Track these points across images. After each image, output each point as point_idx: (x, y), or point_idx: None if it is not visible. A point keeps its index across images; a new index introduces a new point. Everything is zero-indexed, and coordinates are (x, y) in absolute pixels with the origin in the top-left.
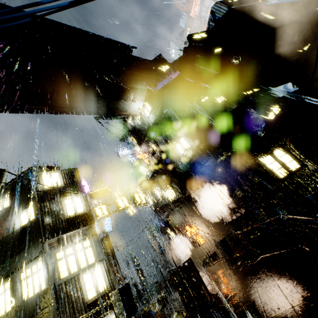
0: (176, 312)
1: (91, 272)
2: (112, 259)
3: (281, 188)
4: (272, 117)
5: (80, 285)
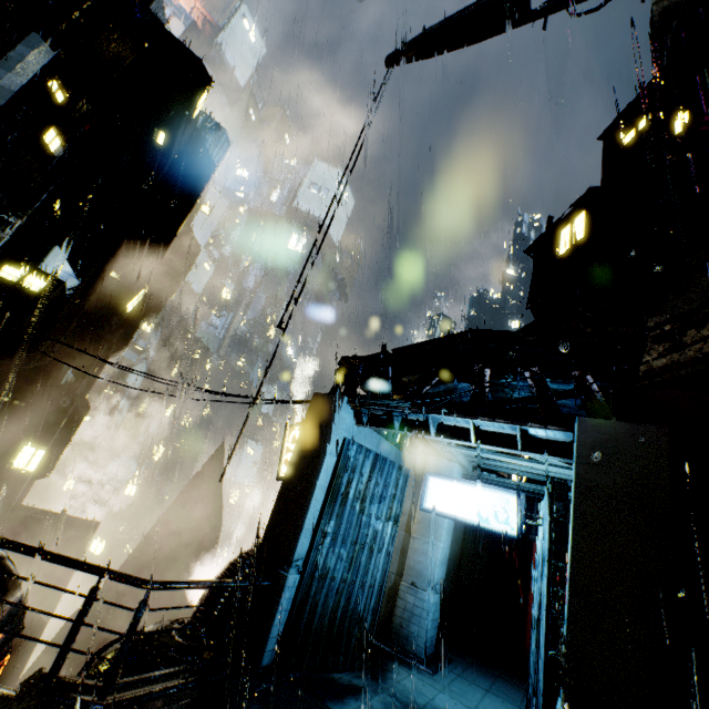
0: None
1: None
2: None
3: None
4: (8, 275)
5: None
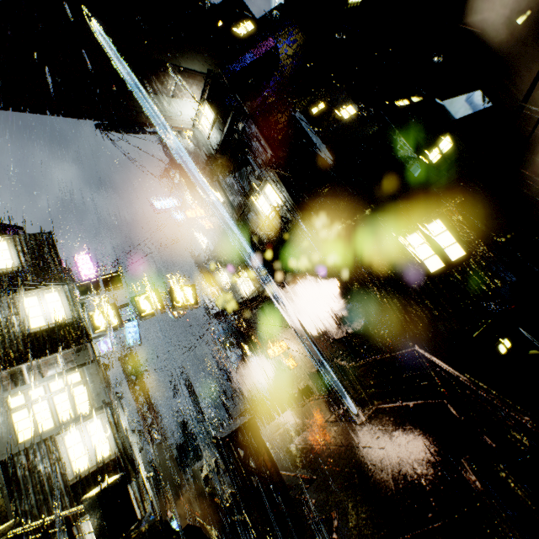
0: (228, 492)
1: (80, 428)
2: (138, 391)
3: (428, 291)
4: (435, 158)
5: (58, 454)
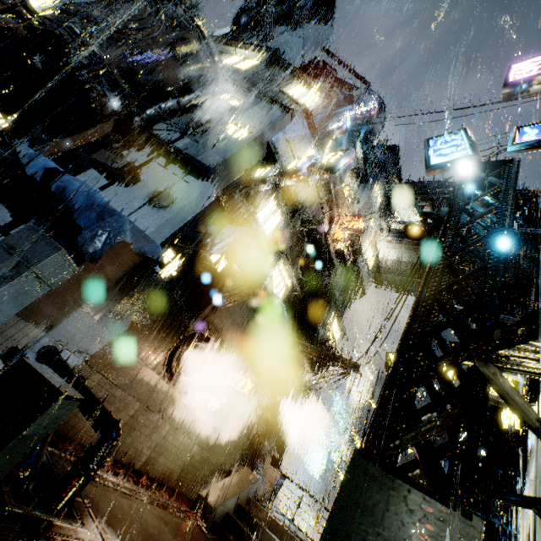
0: None
1: None
2: (474, 281)
3: None
4: None
5: None
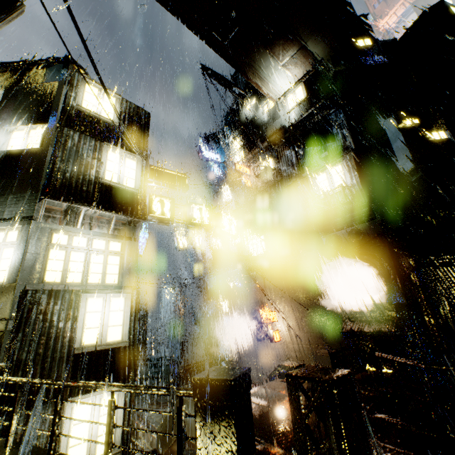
0: None
1: (105, 298)
2: None
3: None
4: None
5: (76, 313)
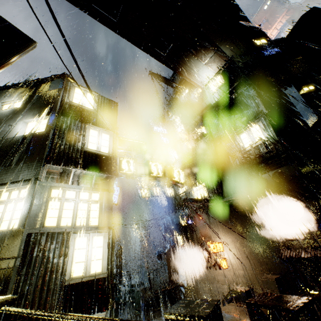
0: None
1: (88, 237)
2: None
3: None
4: None
5: (67, 250)
